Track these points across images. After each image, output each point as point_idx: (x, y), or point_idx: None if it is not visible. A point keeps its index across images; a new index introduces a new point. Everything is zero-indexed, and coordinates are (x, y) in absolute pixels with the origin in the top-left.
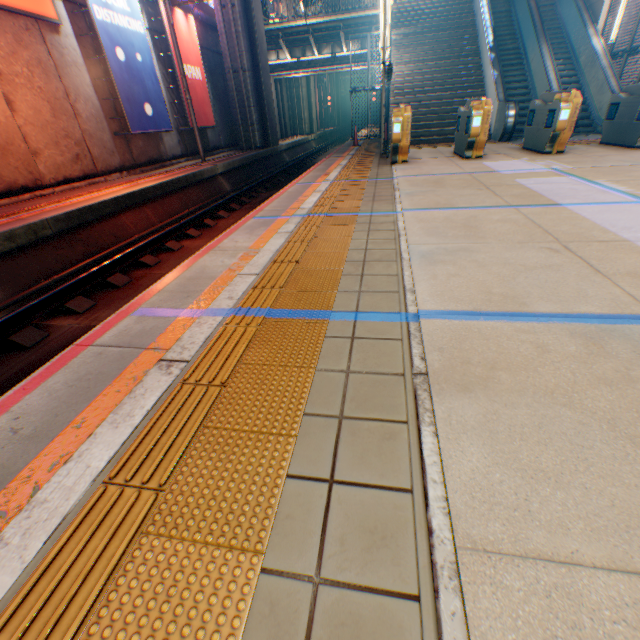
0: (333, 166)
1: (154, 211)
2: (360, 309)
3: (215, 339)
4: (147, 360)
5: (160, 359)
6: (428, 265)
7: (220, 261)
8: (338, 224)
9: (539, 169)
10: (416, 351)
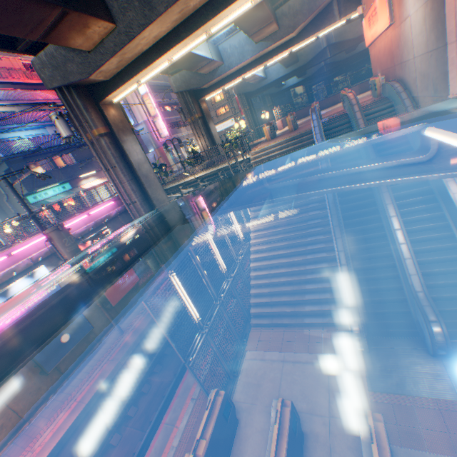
0: (167, 445)
1: None
2: None
3: None
4: None
5: None
6: None
7: None
8: None
9: None
10: None
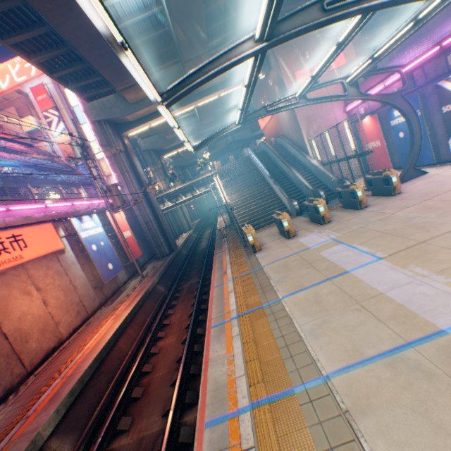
0: (223, 262)
1: (132, 328)
2: (303, 380)
3: (257, 427)
4: None
5: (241, 450)
6: (315, 339)
7: (219, 370)
8: (258, 318)
9: (326, 240)
10: (338, 398)
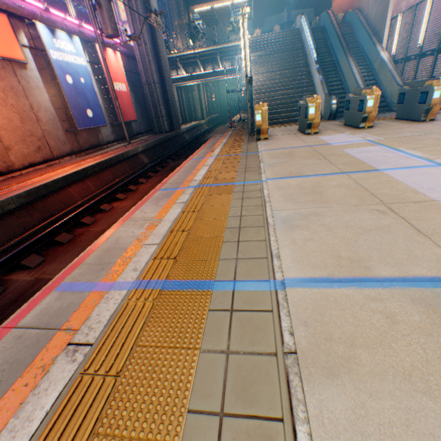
0: (217, 144)
1: (93, 182)
2: (237, 277)
3: (117, 317)
4: (58, 343)
5: (69, 342)
6: (288, 230)
7: (131, 231)
8: (220, 193)
9: (358, 140)
10: (285, 324)
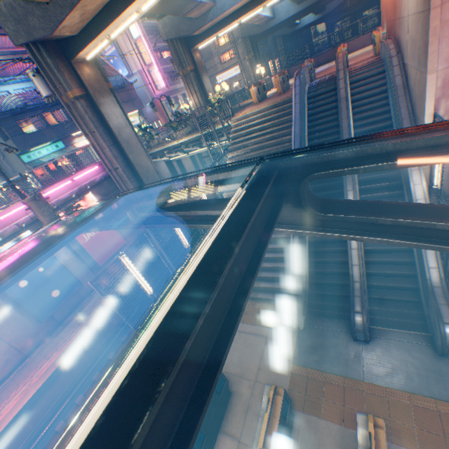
0: None
1: (32, 416)
2: None
3: None
4: None
5: None
6: None
7: None
8: None
9: None
10: None
